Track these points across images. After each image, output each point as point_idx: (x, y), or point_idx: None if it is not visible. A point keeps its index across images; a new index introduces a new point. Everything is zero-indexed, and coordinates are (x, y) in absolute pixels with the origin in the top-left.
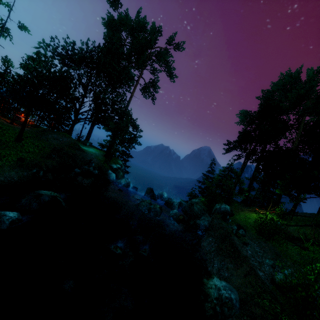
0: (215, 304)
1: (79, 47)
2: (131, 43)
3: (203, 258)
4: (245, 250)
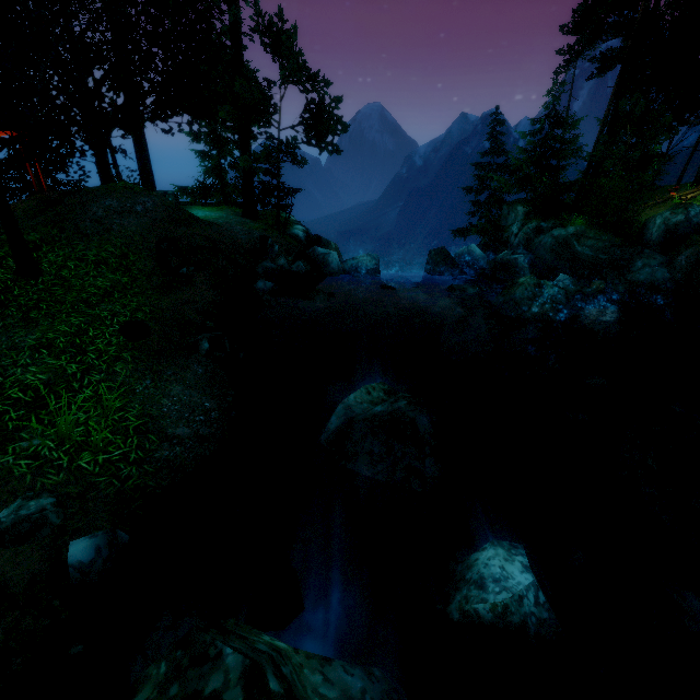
0: None
1: None
2: None
3: None
4: None
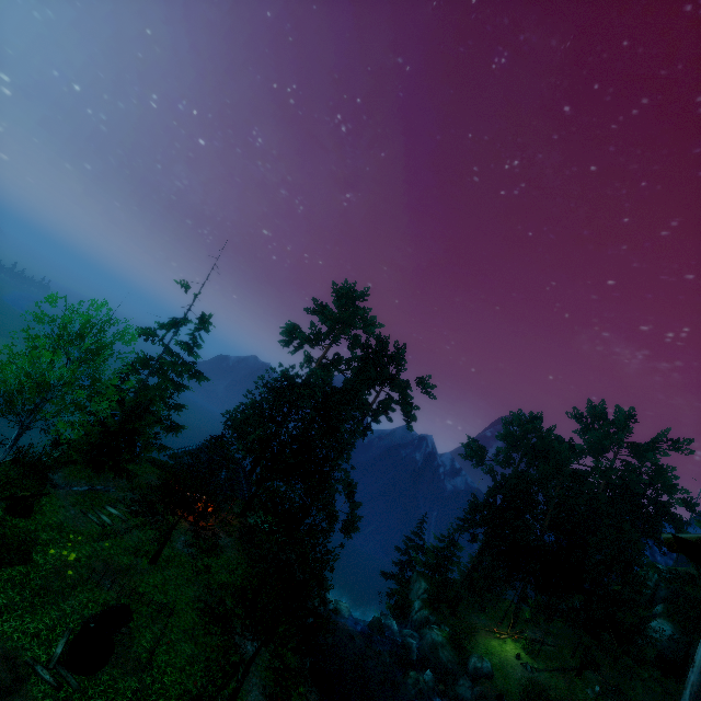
0: None
1: (296, 373)
2: (359, 359)
3: None
4: None
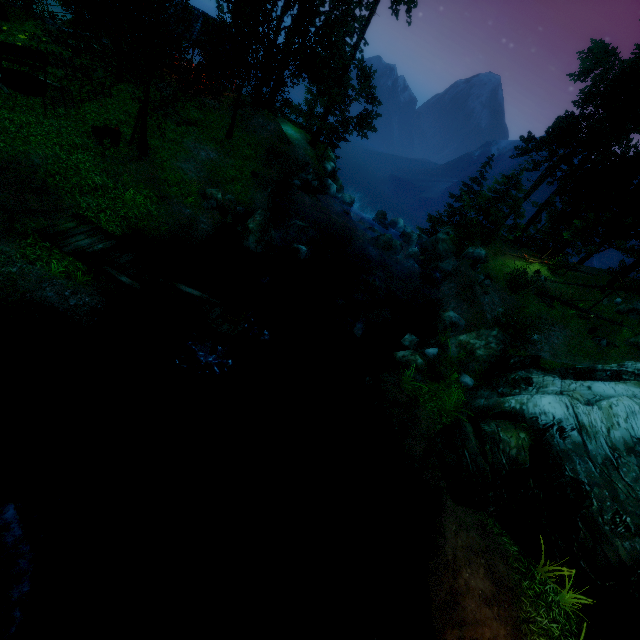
0: (447, 325)
1: None
2: None
3: (440, 300)
4: (483, 298)
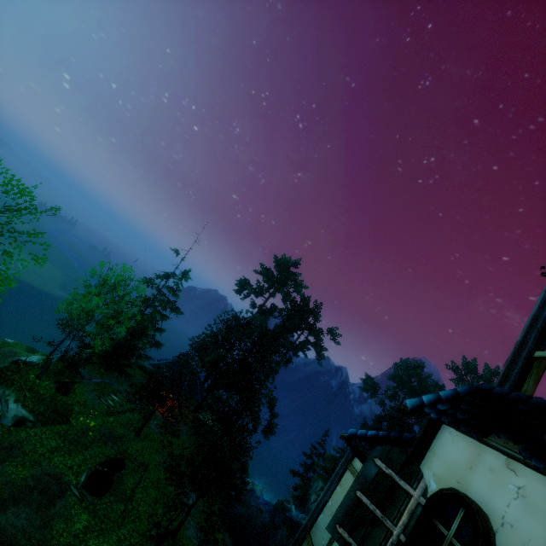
0: None
1: (242, 316)
2: (288, 310)
3: None
4: None
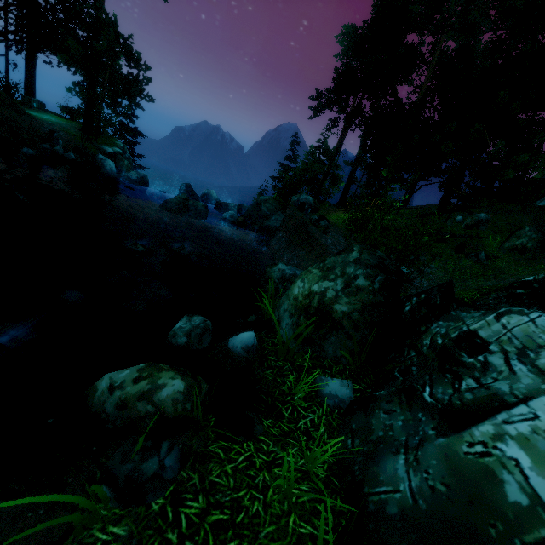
0: (278, 284)
1: None
2: None
3: (271, 259)
4: (325, 239)
